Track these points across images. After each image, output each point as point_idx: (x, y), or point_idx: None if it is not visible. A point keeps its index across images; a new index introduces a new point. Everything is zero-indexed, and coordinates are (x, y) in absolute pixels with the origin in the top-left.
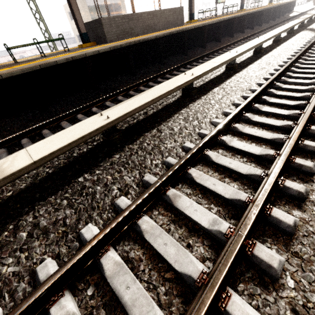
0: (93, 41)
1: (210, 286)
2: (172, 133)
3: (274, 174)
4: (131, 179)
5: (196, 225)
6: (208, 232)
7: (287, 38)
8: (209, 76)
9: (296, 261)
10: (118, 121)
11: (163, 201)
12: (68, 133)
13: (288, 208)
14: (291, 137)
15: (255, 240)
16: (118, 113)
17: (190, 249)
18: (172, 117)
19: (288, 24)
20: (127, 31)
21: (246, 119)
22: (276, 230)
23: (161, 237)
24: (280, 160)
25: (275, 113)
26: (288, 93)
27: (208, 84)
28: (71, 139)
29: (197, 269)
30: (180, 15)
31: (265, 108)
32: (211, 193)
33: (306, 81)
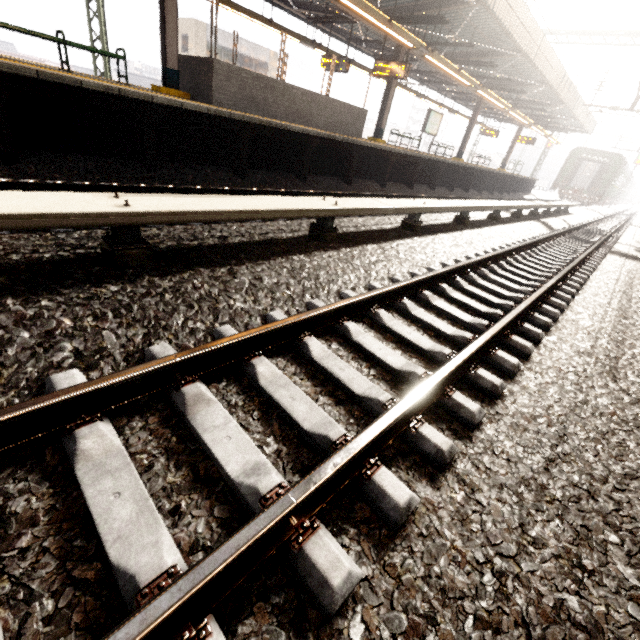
0: (186, 91)
1: (159, 602)
2: (256, 285)
3: (404, 403)
4: (119, 342)
5: (216, 471)
6: (235, 488)
7: (508, 221)
8: (370, 225)
9: (385, 584)
10: (147, 219)
11: (170, 405)
12: (12, 199)
13: (412, 478)
14: (458, 354)
15: (321, 524)
16: (155, 207)
17: (174, 519)
18: (271, 260)
19: (514, 202)
20: (257, 102)
21: (403, 309)
22: (374, 513)
23: (116, 476)
24: (426, 383)
25: (452, 316)
26: (483, 294)
27: (363, 235)
28: (9, 209)
29: (157, 564)
30: (359, 121)
31: (440, 302)
32: (280, 414)
33: (514, 286)
